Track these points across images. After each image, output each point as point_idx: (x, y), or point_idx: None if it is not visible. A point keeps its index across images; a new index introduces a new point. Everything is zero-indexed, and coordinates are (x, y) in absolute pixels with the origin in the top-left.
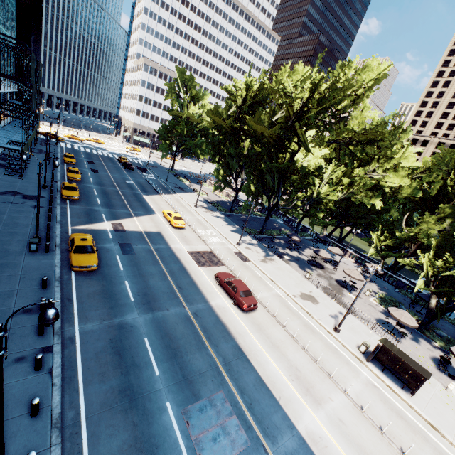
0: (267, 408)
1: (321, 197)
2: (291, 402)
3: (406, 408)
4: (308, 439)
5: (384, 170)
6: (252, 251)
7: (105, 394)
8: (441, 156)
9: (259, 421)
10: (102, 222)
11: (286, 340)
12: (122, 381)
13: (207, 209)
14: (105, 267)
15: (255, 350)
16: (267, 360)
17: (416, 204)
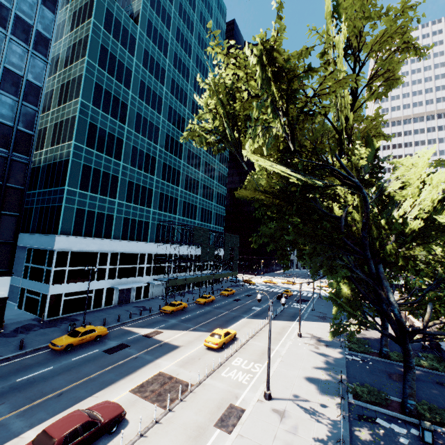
0: None
1: None
2: None
3: None
4: None
5: None
6: (278, 420)
7: None
8: None
9: None
10: (150, 328)
11: None
12: None
13: (321, 342)
14: (71, 353)
15: None
16: None
17: None
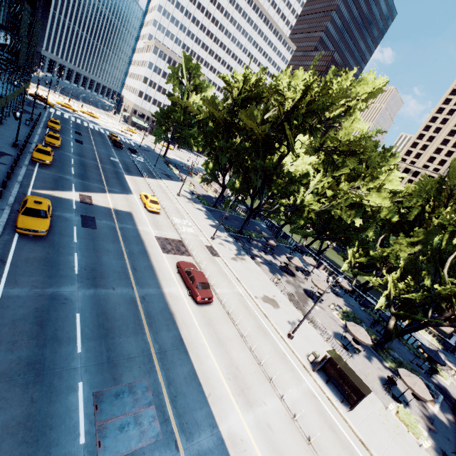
0: (193, 403)
1: (303, 206)
2: (221, 400)
3: (341, 422)
4: (227, 440)
5: (368, 188)
6: (224, 247)
7: (9, 364)
8: (422, 182)
9: (179, 416)
10: (69, 192)
11: (235, 339)
12: (35, 353)
13: (190, 200)
14: (57, 235)
15: (198, 343)
16: (208, 355)
17: (394, 227)
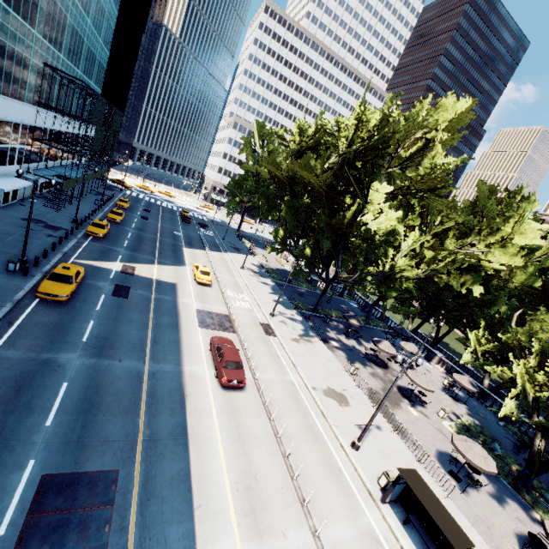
0: (170, 513)
1: (394, 273)
2: (215, 517)
3: None
4: None
5: (486, 245)
6: (286, 326)
7: None
8: None
9: (143, 526)
10: (113, 262)
11: (264, 438)
12: None
13: (257, 273)
14: (79, 302)
15: (206, 436)
16: (216, 453)
17: (537, 298)
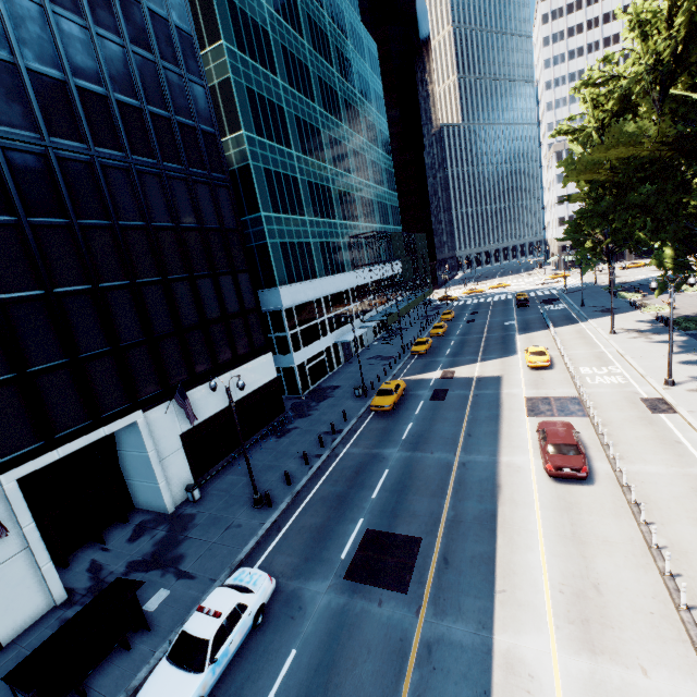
0: (466, 586)
1: None
2: (521, 608)
3: None
4: (499, 657)
5: None
6: None
7: (328, 493)
8: None
9: (438, 587)
10: (433, 372)
11: (622, 544)
12: (344, 490)
13: (644, 332)
14: (402, 410)
15: (521, 527)
16: (532, 547)
17: None
